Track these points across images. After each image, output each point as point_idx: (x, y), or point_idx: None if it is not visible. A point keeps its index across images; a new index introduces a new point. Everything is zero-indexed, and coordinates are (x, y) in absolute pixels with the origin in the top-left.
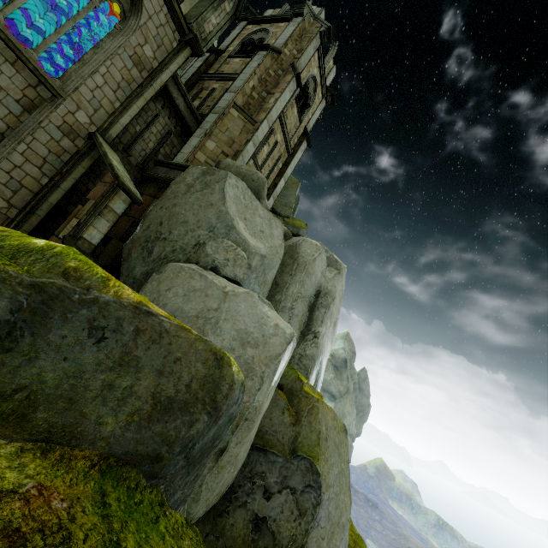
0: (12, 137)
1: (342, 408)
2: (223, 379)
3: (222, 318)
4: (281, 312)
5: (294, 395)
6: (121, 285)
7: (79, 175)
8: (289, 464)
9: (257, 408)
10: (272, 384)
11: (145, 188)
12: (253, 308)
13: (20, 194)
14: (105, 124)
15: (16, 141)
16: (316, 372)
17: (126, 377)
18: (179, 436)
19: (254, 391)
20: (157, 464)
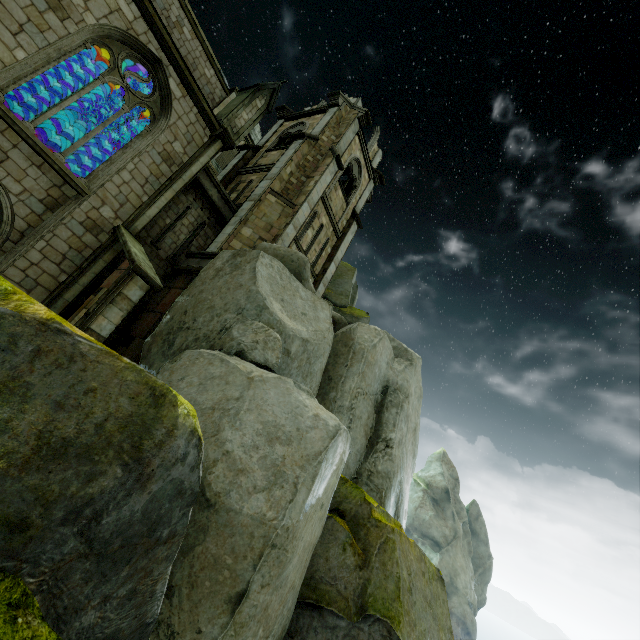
0: (32, 235)
1: (452, 562)
2: (160, 422)
3: (244, 408)
4: (337, 414)
5: (361, 524)
6: (31, 301)
7: (99, 269)
8: (357, 631)
9: (289, 528)
10: (311, 494)
11: (175, 282)
12: (286, 396)
13: (35, 293)
14: (131, 217)
15: (36, 239)
16: (395, 497)
17: (4, 407)
18: (65, 493)
19: (284, 504)
20: (20, 535)
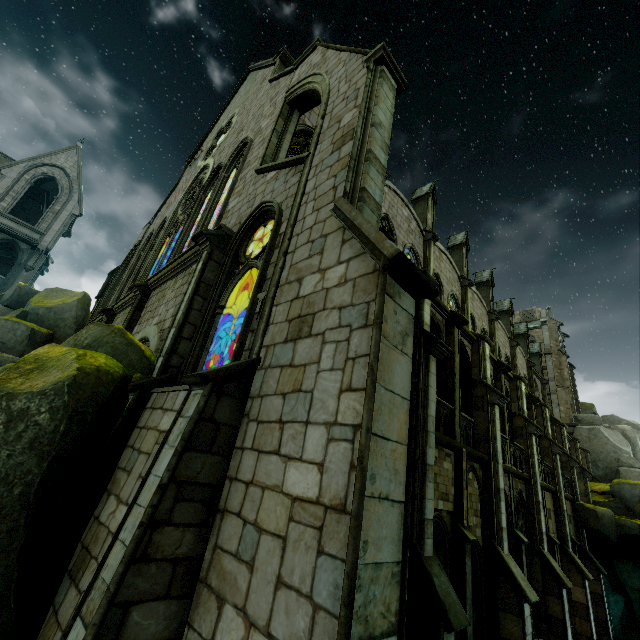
0: None
1: None
2: None
3: None
4: None
5: None
6: None
7: None
8: None
9: None
10: None
11: None
12: None
13: None
14: None
15: None
16: None
17: None
18: None
19: None
20: None
